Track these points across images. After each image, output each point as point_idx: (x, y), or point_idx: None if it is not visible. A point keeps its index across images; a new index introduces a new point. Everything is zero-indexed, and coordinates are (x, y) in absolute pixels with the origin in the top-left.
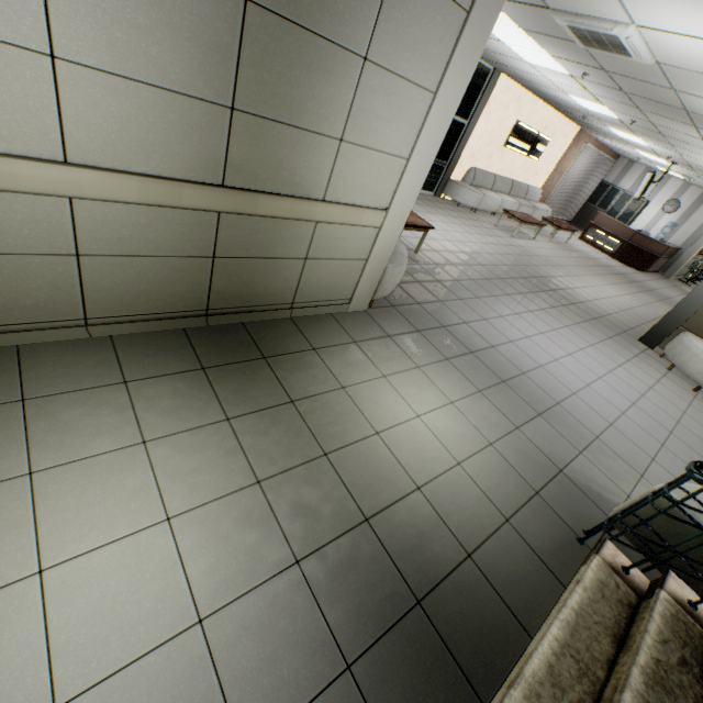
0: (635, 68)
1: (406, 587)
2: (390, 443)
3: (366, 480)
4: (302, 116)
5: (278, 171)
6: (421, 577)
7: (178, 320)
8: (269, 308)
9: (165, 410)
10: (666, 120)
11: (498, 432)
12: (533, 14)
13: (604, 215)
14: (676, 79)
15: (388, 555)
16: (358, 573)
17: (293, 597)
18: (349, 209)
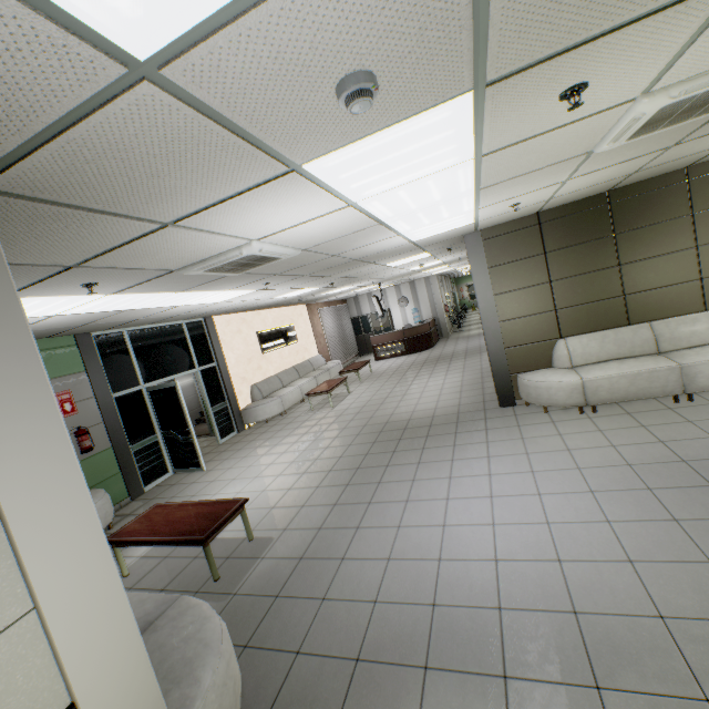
0: (294, 261)
1: None
2: None
3: None
4: None
5: None
6: None
7: None
8: None
9: None
10: (350, 270)
11: None
12: (170, 280)
13: (375, 336)
14: (328, 250)
15: None
16: None
17: None
18: None
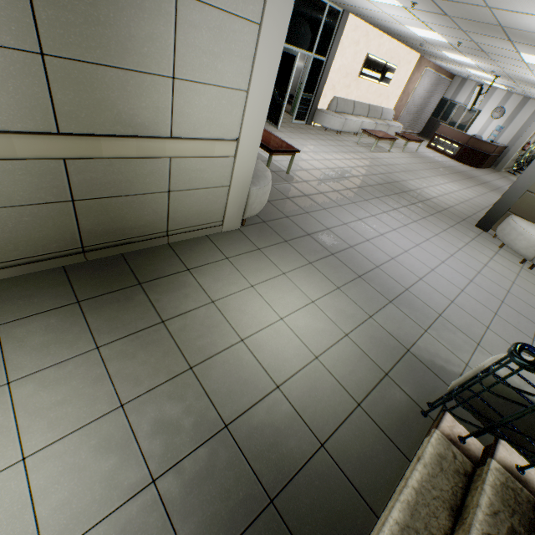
0: None
1: (261, 487)
2: (254, 347)
3: (228, 387)
4: (124, 57)
5: (115, 114)
6: (275, 475)
7: (55, 259)
8: (145, 238)
9: (34, 347)
10: (486, 38)
11: (353, 323)
12: None
13: (445, 126)
14: None
15: (244, 458)
16: (214, 482)
17: (146, 518)
18: (199, 142)
